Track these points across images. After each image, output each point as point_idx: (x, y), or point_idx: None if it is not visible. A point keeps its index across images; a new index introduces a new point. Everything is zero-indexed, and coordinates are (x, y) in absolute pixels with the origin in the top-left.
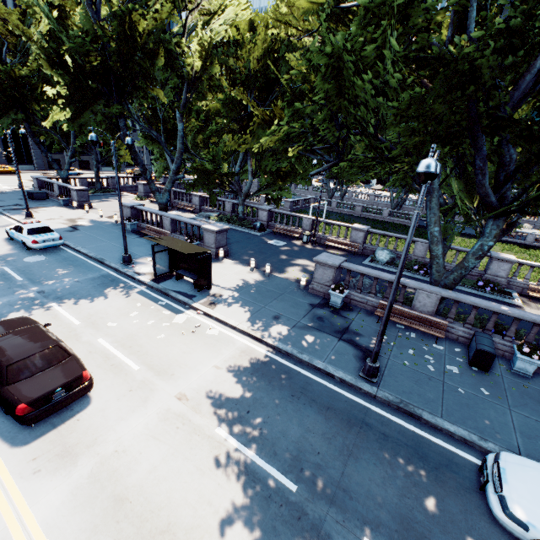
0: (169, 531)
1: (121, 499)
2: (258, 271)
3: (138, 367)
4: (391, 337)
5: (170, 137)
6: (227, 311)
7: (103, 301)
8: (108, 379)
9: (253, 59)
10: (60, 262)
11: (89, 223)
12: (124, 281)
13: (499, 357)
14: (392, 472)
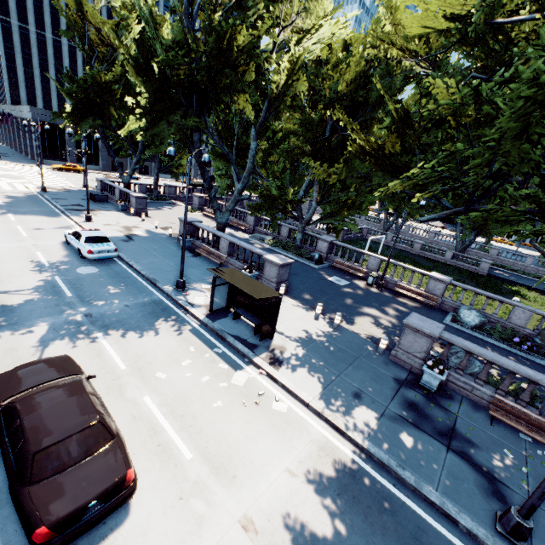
0: None
1: None
2: (324, 318)
3: (191, 454)
4: (518, 457)
5: (239, 154)
6: (295, 376)
7: (152, 338)
8: (153, 470)
9: (343, 81)
10: (111, 278)
11: (144, 233)
12: (176, 312)
13: None
14: None
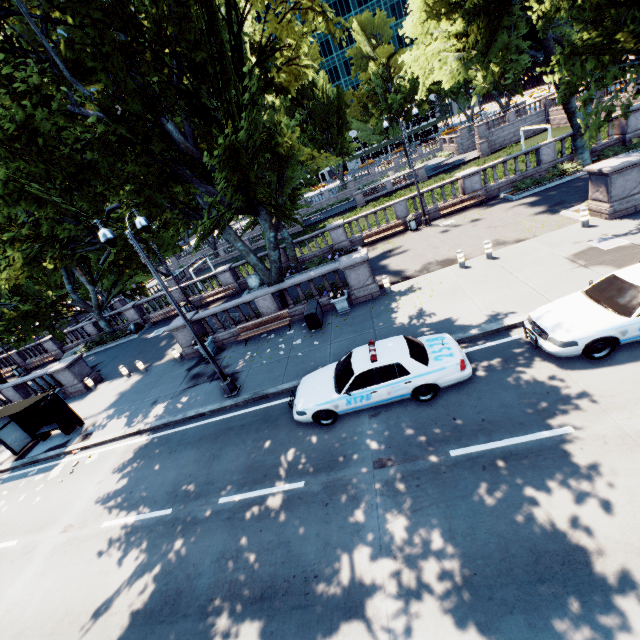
0: (68, 614)
1: (20, 633)
2: (136, 373)
3: (17, 541)
4: (255, 350)
5: None
6: (104, 431)
7: None
8: None
9: None
10: None
11: None
12: None
13: (333, 310)
14: (245, 446)
